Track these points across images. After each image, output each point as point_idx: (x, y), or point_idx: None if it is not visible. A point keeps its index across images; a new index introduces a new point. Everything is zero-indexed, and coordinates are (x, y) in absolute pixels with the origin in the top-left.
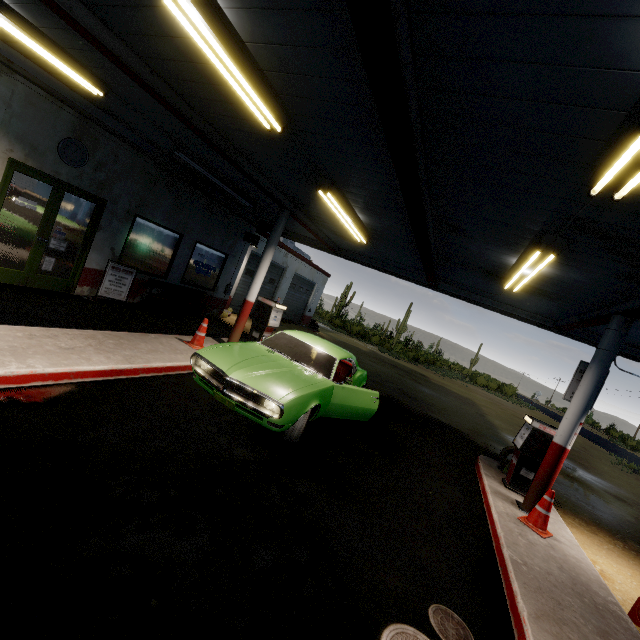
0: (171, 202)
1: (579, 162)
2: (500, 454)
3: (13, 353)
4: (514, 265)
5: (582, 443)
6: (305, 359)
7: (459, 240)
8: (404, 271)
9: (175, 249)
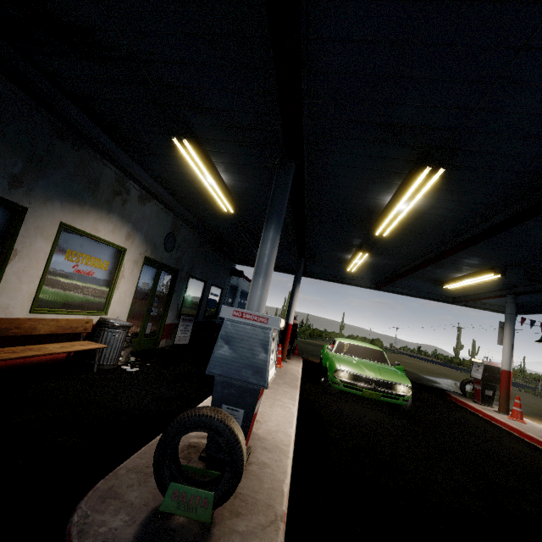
0: (203, 260)
1: (540, 250)
2: (461, 386)
3: (272, 399)
4: (458, 277)
5: (443, 369)
6: (368, 356)
7: (432, 268)
8: (356, 281)
9: (202, 293)
